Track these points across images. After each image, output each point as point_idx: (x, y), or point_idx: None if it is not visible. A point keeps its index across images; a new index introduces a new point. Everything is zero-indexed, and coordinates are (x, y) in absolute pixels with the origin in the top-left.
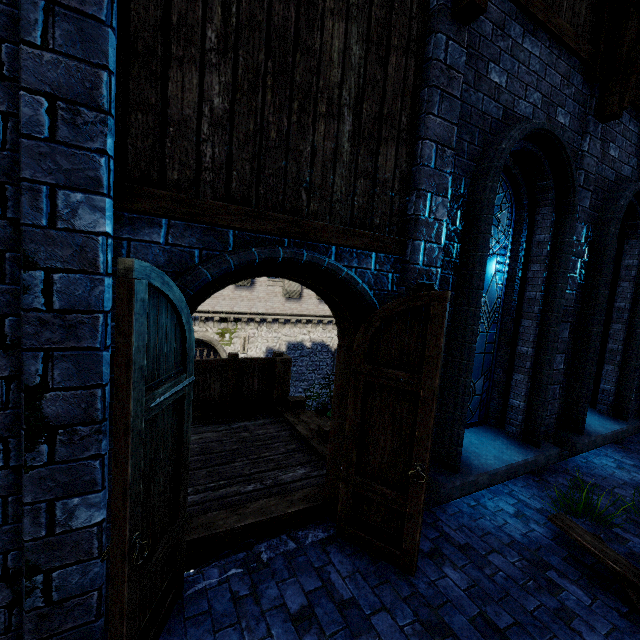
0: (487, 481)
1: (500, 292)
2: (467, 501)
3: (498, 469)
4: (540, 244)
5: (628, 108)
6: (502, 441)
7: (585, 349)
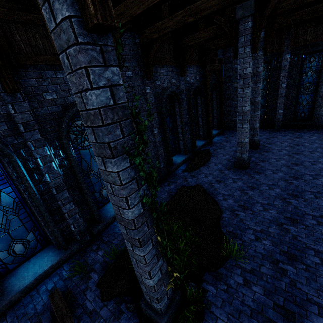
0: (21, 294)
1: (14, 195)
2: (32, 293)
3: (28, 284)
4: (11, 173)
5: (48, 67)
6: (49, 256)
7: (84, 193)
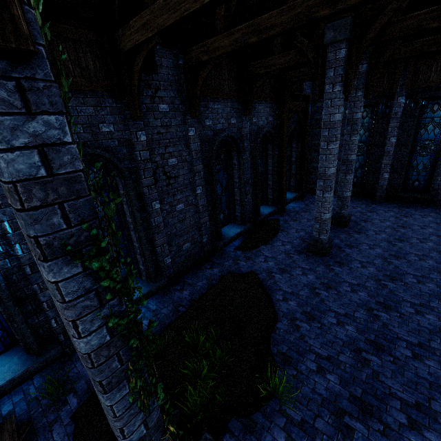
0: None
1: None
2: None
3: None
4: None
5: None
6: (12, 363)
7: None
